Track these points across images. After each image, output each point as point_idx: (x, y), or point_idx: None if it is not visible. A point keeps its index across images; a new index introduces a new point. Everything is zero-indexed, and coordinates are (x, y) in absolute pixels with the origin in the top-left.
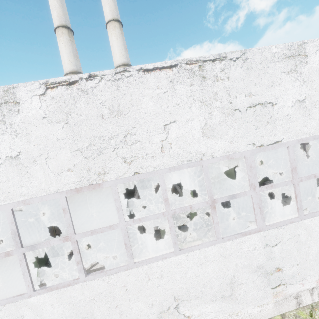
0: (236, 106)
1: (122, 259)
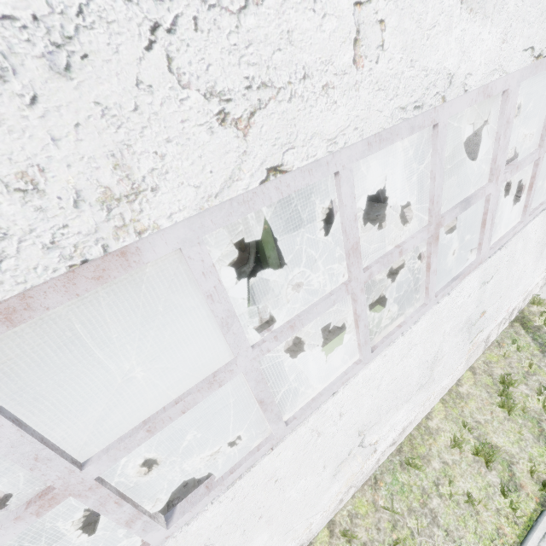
0: None
1: (168, 384)
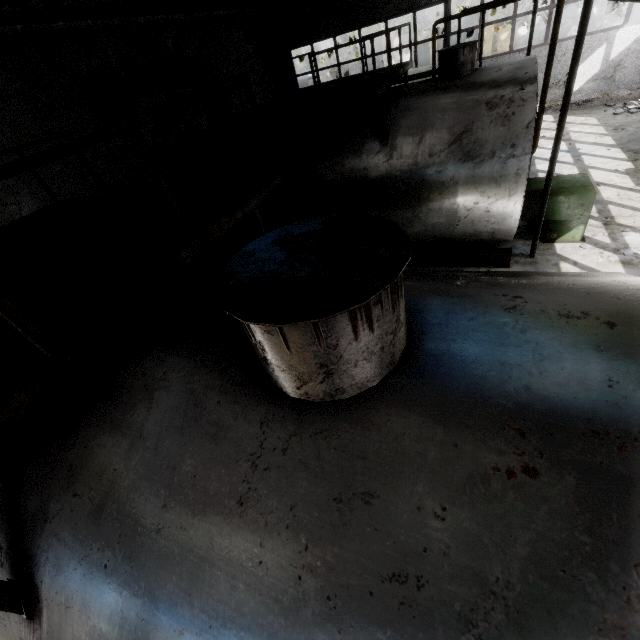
0: None
1: None
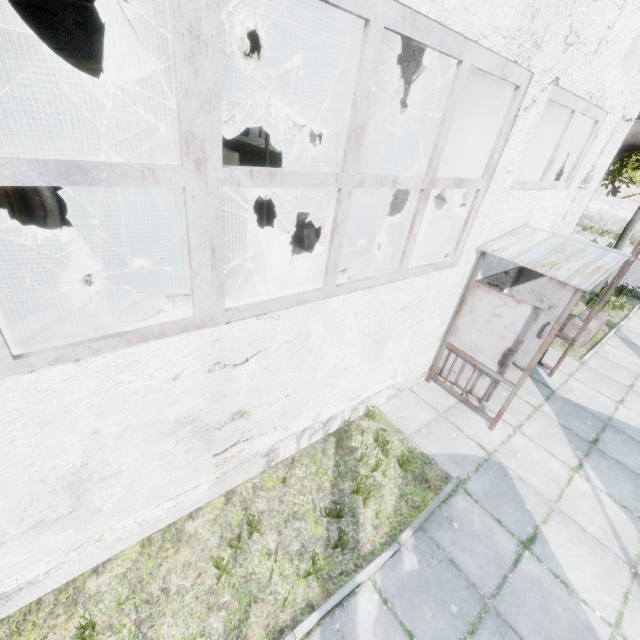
0: None
1: None
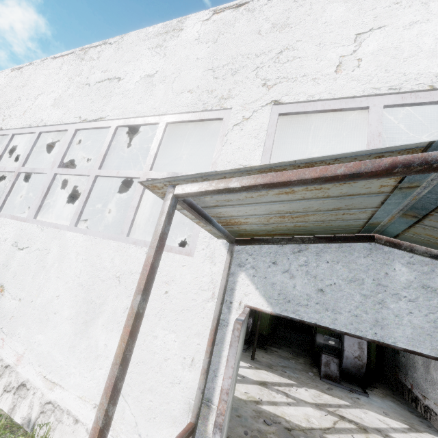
0: (89, 81)
1: None
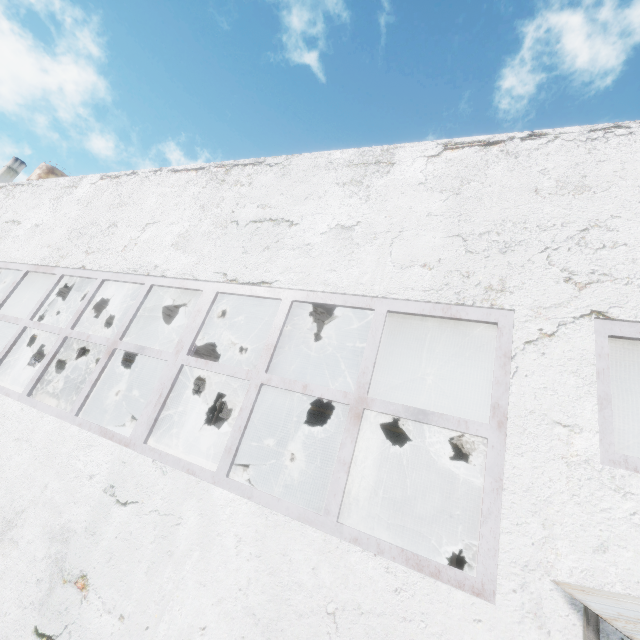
0: (237, 217)
1: None
